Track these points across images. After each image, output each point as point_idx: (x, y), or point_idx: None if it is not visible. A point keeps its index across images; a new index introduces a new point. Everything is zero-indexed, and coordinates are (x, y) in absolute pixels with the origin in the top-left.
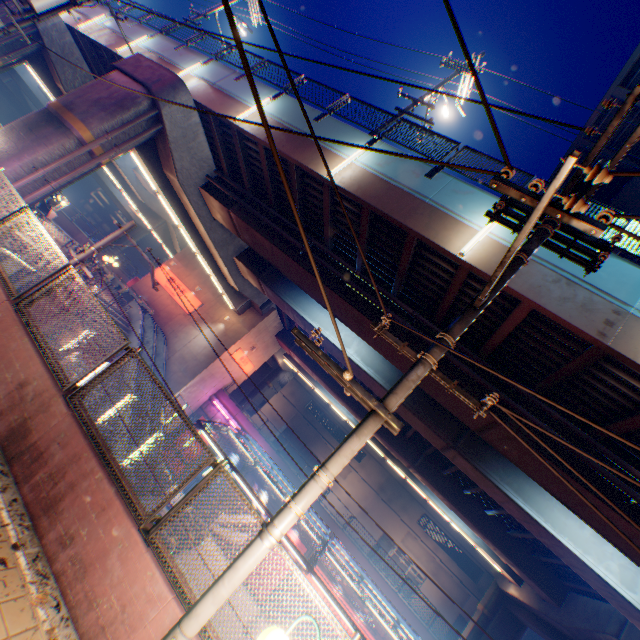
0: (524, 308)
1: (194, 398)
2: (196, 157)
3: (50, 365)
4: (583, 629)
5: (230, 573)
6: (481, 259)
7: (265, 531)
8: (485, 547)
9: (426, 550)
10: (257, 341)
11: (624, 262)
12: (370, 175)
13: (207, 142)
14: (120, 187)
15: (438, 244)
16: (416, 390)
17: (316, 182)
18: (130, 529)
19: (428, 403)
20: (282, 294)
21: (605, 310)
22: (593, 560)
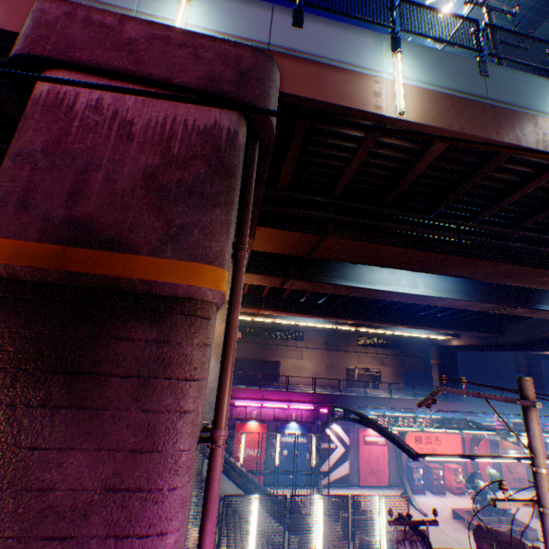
0: None
1: None
2: None
3: None
4: (529, 338)
5: None
6: None
7: None
8: (436, 333)
9: (371, 356)
10: None
11: None
12: None
13: None
14: None
15: None
16: (478, 286)
17: (512, 162)
18: None
19: (490, 289)
20: (328, 279)
21: None
22: None
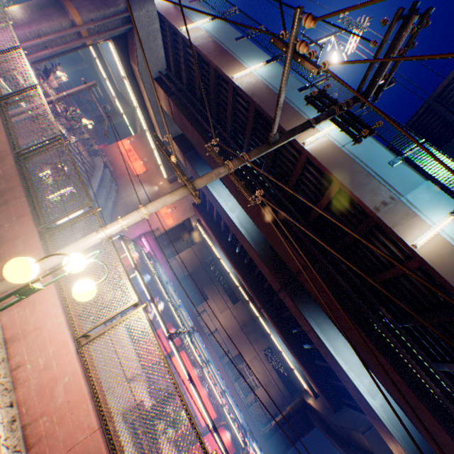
0: (335, 186)
1: (129, 232)
2: (153, 55)
3: (10, 138)
4: (344, 427)
5: (74, 244)
6: (316, 149)
7: (100, 228)
8: (300, 370)
9: (264, 369)
10: (179, 204)
11: (410, 169)
12: (261, 83)
13: (163, 46)
14: (105, 76)
15: None
16: (270, 249)
17: (226, 84)
18: (34, 229)
19: (275, 259)
20: (197, 169)
21: (385, 195)
22: (354, 375)
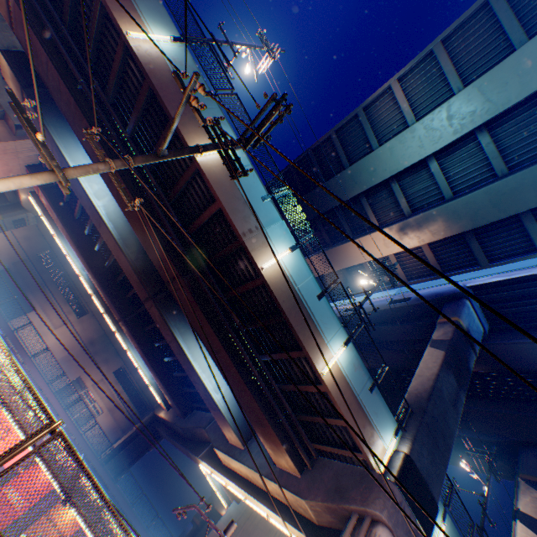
0: (217, 206)
1: None
2: None
3: None
4: (191, 427)
5: None
6: (207, 165)
7: None
8: (156, 386)
9: (113, 393)
10: None
11: (275, 208)
12: (164, 62)
13: None
14: None
15: (186, 140)
16: (144, 253)
17: (118, 34)
18: None
19: (149, 265)
20: (48, 121)
21: (253, 225)
22: (206, 376)
